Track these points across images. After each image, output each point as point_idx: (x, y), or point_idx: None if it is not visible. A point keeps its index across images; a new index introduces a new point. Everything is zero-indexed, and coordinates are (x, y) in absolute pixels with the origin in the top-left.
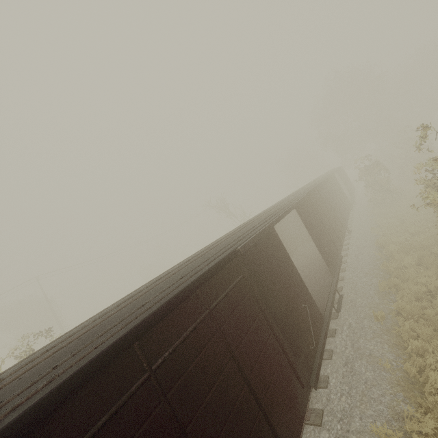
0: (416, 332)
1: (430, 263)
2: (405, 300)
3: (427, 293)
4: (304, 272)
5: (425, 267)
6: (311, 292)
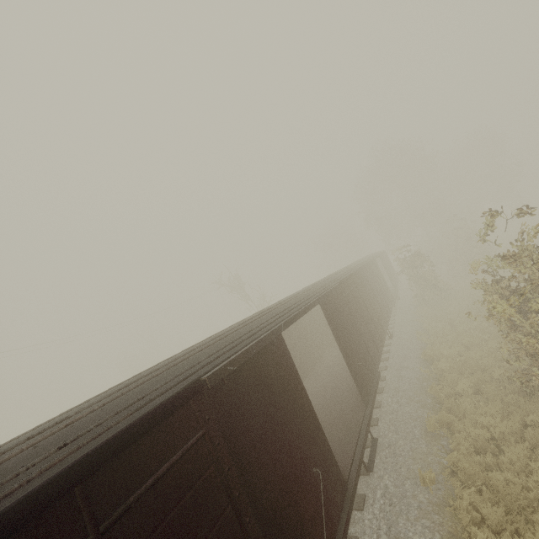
0: (479, 511)
1: (491, 392)
2: (462, 449)
3: (490, 441)
4: (329, 393)
5: (484, 397)
6: (333, 430)
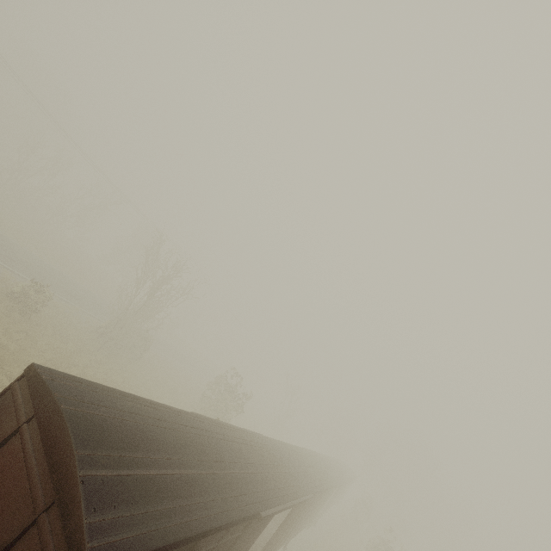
0: None
1: None
2: None
3: None
4: None
5: None
6: None
